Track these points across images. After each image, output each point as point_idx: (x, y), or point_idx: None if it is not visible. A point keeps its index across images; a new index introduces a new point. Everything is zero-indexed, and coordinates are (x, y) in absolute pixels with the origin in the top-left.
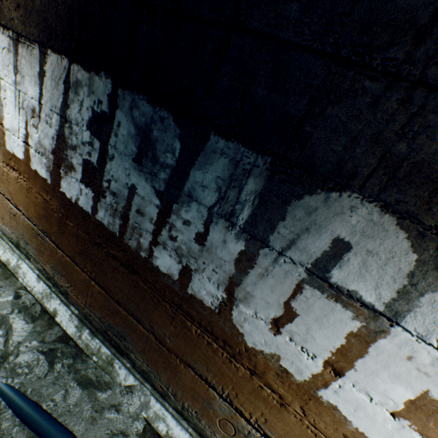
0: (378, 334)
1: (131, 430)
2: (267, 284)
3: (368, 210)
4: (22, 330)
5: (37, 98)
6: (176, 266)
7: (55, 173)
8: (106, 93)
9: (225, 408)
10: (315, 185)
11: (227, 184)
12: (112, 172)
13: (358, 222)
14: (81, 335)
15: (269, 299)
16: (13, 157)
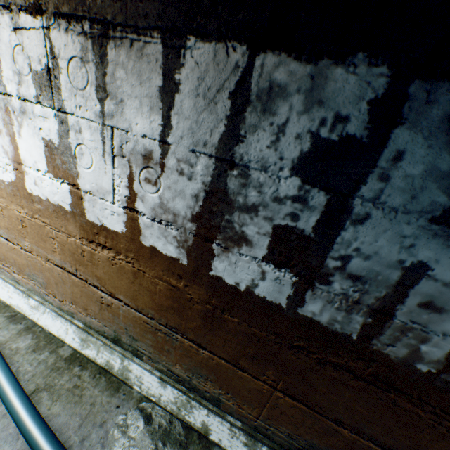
0: None
1: None
2: None
3: None
4: None
5: (156, 133)
6: None
7: (197, 249)
8: (364, 97)
9: None
10: None
11: None
12: (357, 244)
13: None
14: None
15: None
16: (101, 231)
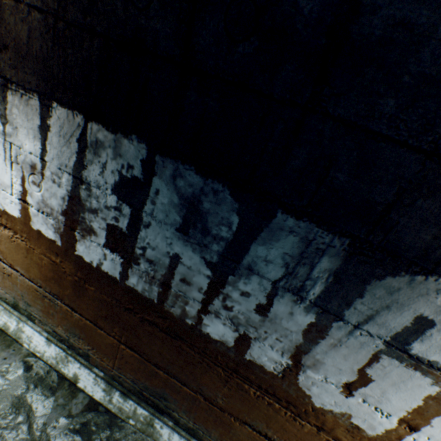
0: None
1: None
2: (339, 353)
3: None
4: (44, 408)
5: (38, 153)
6: (231, 334)
7: (67, 235)
8: (139, 158)
9: None
10: (398, 268)
11: (296, 261)
12: (148, 240)
13: None
14: (111, 398)
15: (341, 366)
16: (4, 214)
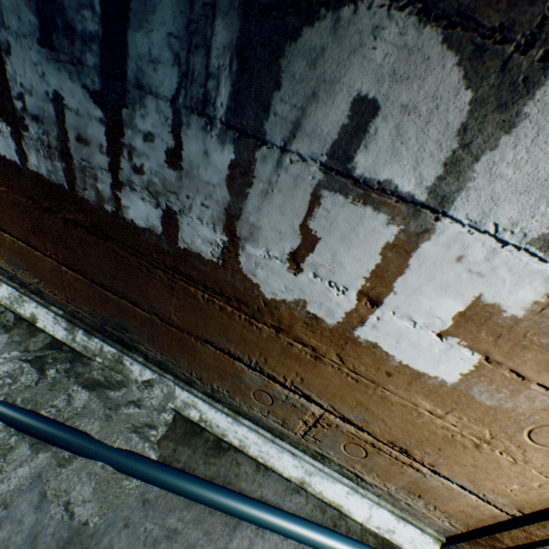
0: (420, 237)
1: (158, 422)
2: (274, 205)
3: (400, 27)
4: None
5: None
6: (155, 213)
7: None
8: None
9: (257, 378)
10: (316, 2)
11: (186, 45)
12: (19, 79)
13: (386, 57)
14: (74, 337)
15: (280, 227)
16: None
